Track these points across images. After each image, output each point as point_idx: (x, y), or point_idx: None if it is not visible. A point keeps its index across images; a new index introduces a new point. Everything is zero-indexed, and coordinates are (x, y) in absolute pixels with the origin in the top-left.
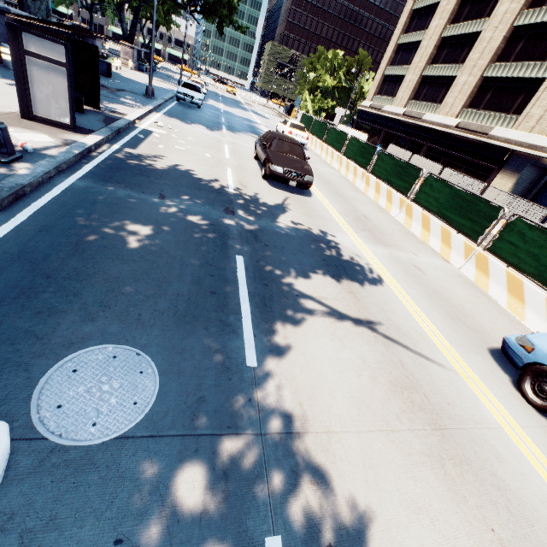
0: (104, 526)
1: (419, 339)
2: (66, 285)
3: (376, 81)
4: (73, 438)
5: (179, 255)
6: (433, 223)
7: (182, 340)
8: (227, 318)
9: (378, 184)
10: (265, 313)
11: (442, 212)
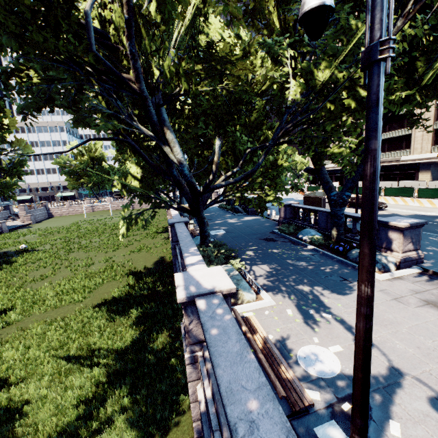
0: None
1: None
2: None
3: None
4: None
5: None
6: (434, 201)
7: None
8: None
9: (392, 198)
10: None
11: (434, 196)
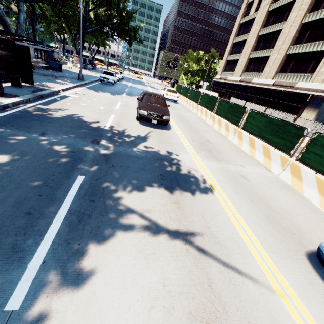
0: None
1: (234, 248)
2: None
3: (222, 64)
4: None
5: (20, 179)
6: (257, 143)
7: None
8: (24, 241)
9: (219, 120)
10: (74, 231)
11: (262, 135)
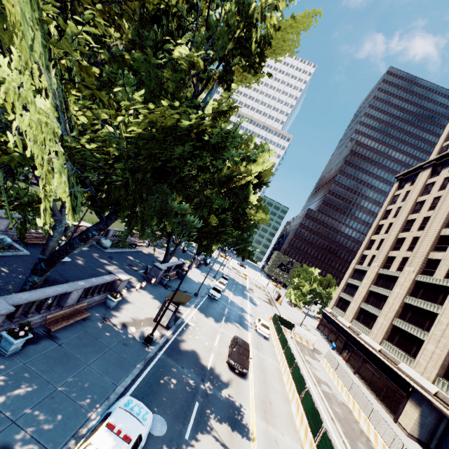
0: (153, 448)
1: None
2: (154, 395)
3: (334, 298)
4: (152, 431)
5: (180, 395)
6: (304, 420)
7: (173, 422)
8: (186, 422)
9: (291, 382)
10: (196, 426)
11: (308, 414)
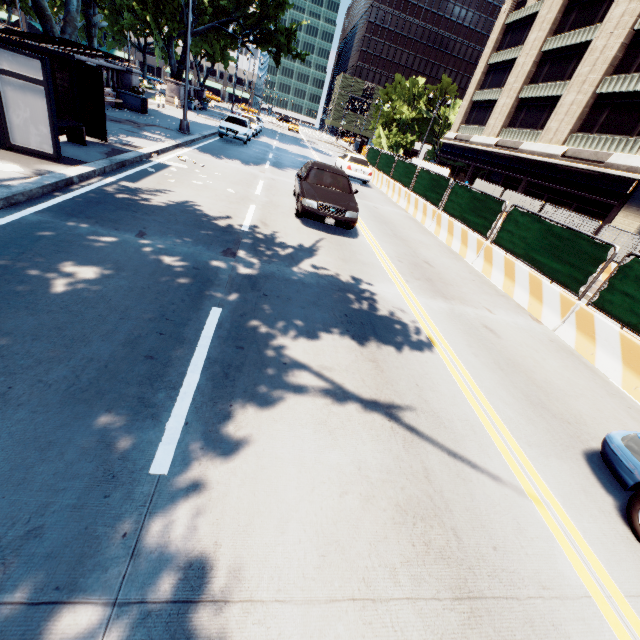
0: None
1: (466, 433)
2: None
3: (462, 109)
4: None
5: (125, 306)
6: (519, 270)
7: (58, 428)
8: (154, 395)
9: (451, 223)
10: (220, 388)
11: (530, 255)
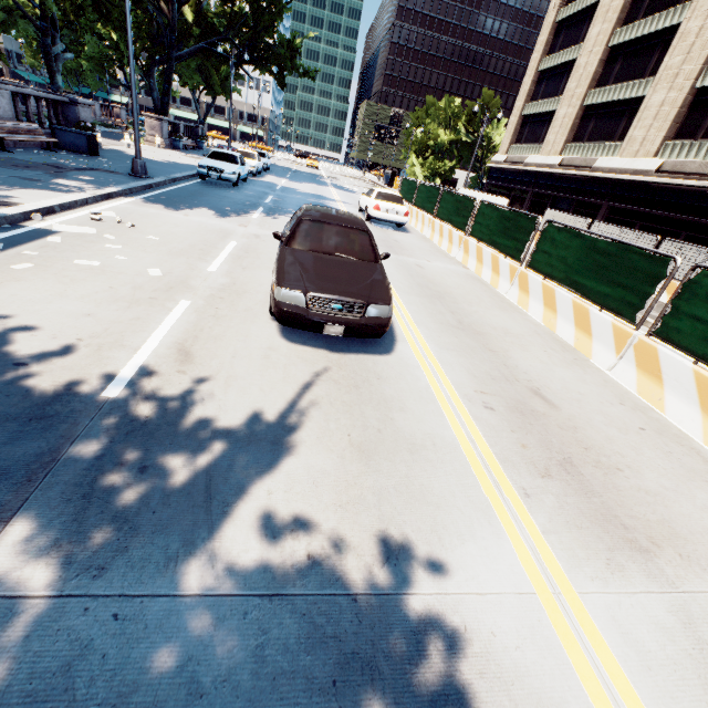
0: None
1: None
2: None
3: (511, 126)
4: None
5: None
6: None
7: None
8: None
9: (548, 290)
10: None
11: None
